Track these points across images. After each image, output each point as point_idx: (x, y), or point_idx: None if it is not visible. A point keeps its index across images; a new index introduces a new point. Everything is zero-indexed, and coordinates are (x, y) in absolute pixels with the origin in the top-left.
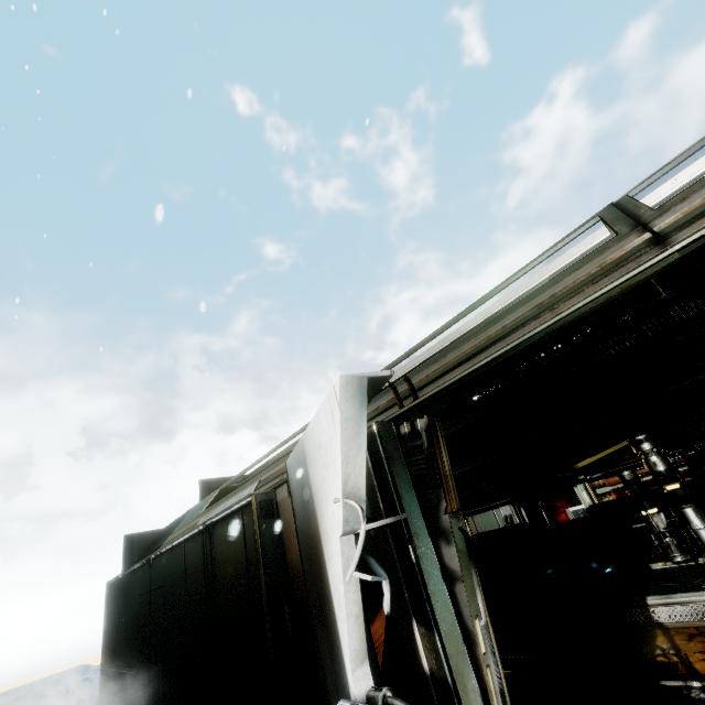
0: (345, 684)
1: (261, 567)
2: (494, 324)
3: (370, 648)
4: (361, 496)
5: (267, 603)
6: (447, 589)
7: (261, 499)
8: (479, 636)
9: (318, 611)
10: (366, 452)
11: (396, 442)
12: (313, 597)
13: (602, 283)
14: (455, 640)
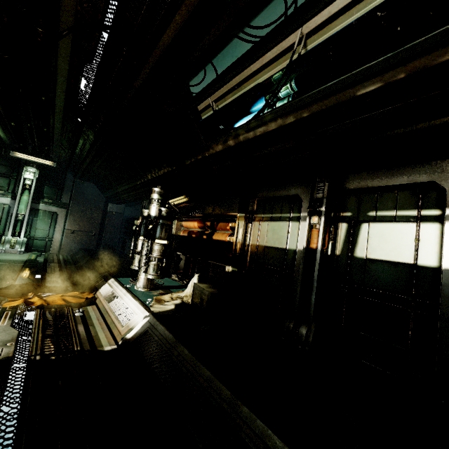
0: None
1: None
2: None
3: None
4: None
5: None
6: None
7: None
8: None
9: None
10: None
11: None
12: None
13: None
14: None
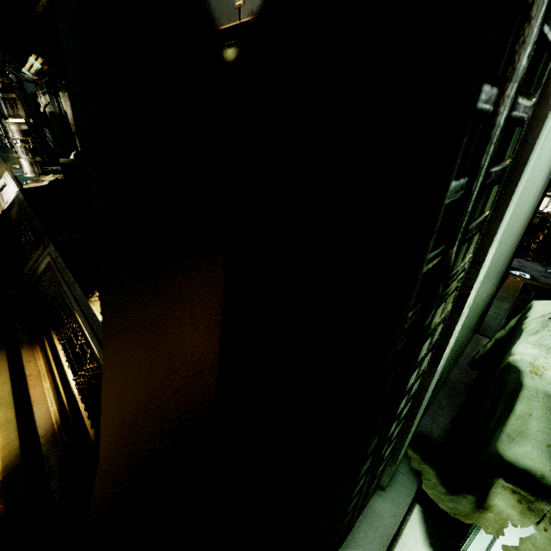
0: None
1: None
2: None
3: None
4: None
5: None
6: None
7: None
8: None
9: None
10: None
11: None
12: None
13: None
14: None
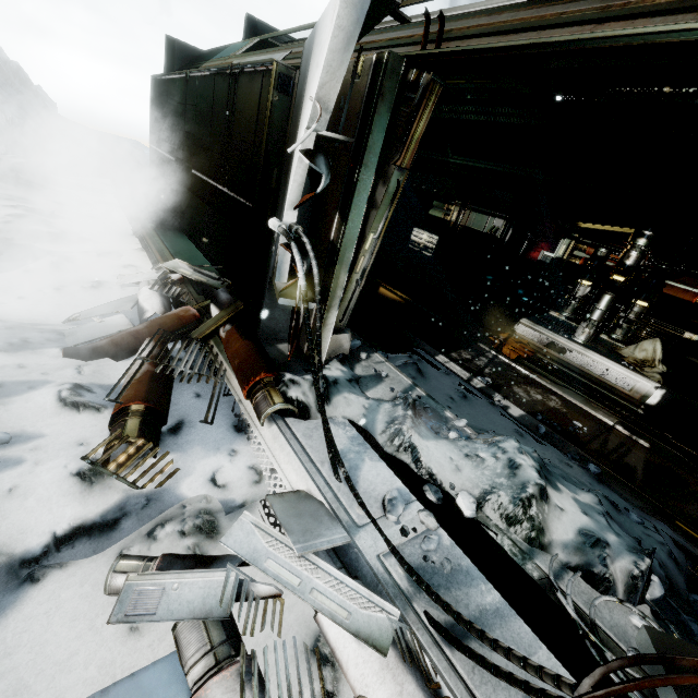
0: (282, 215)
1: (265, 131)
2: (565, 2)
3: (309, 214)
4: (330, 107)
5: (263, 158)
6: (367, 210)
7: (281, 71)
8: (369, 241)
9: (285, 175)
10: (369, 77)
11: (396, 83)
12: (286, 166)
13: (652, 22)
14: (353, 234)
